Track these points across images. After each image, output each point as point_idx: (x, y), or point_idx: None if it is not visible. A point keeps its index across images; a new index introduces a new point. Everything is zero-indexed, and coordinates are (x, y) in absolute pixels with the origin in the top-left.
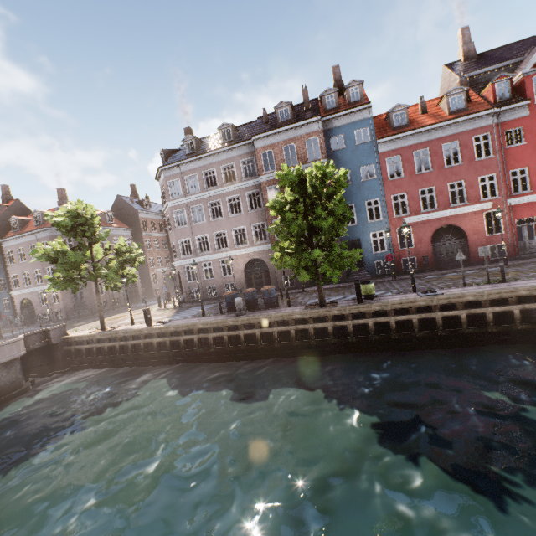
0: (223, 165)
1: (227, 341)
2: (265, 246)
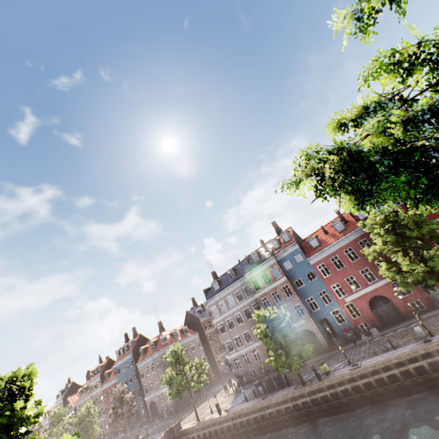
0: (234, 292)
1: (261, 419)
2: None
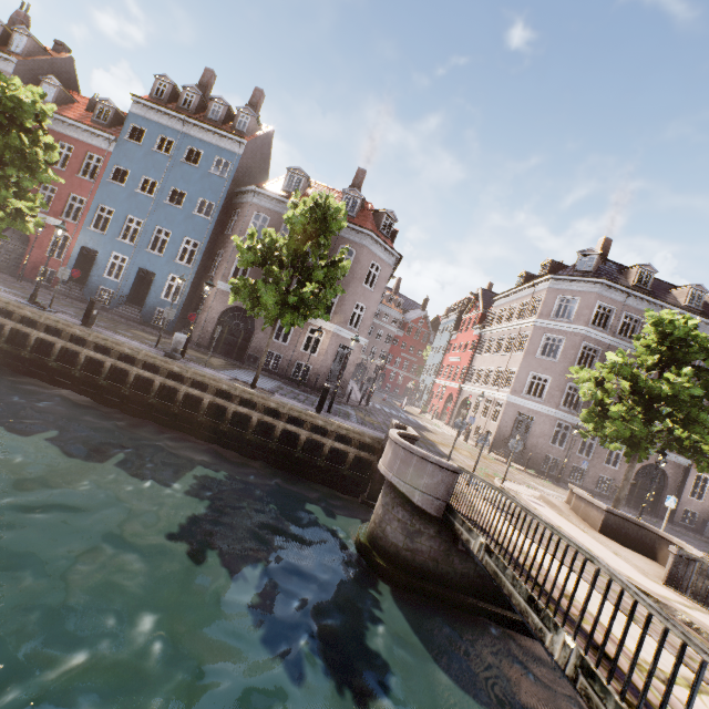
0: None
1: None
2: (682, 459)
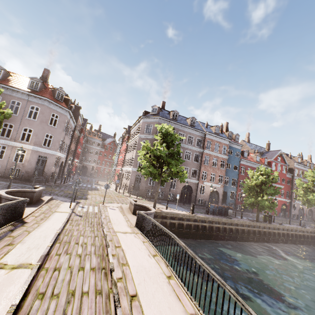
0: (189, 134)
1: (233, 230)
2: (195, 181)
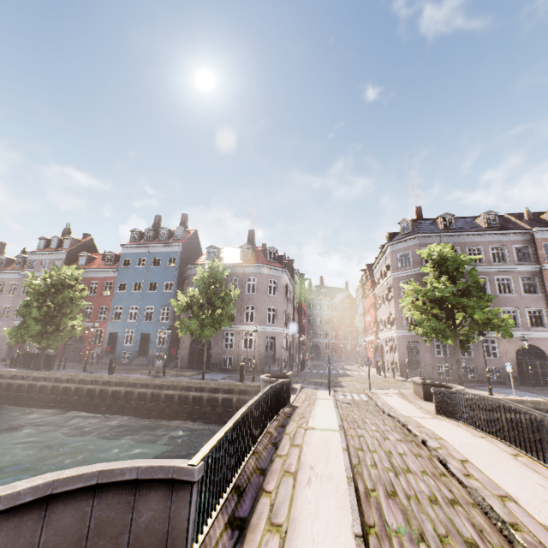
0: (491, 245)
1: None
2: (546, 333)
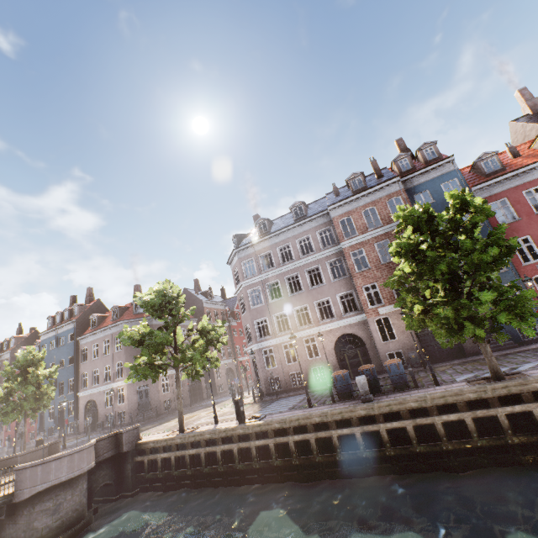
0: (298, 238)
1: (360, 441)
2: (357, 317)
